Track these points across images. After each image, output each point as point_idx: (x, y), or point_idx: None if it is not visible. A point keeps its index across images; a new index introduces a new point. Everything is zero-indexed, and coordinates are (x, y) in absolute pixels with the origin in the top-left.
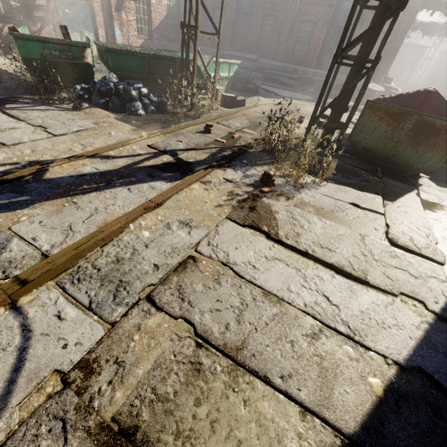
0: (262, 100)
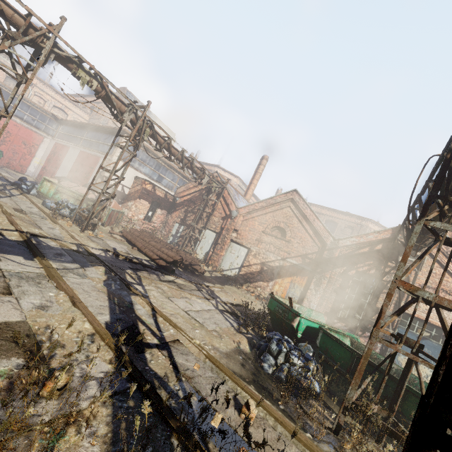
0: None
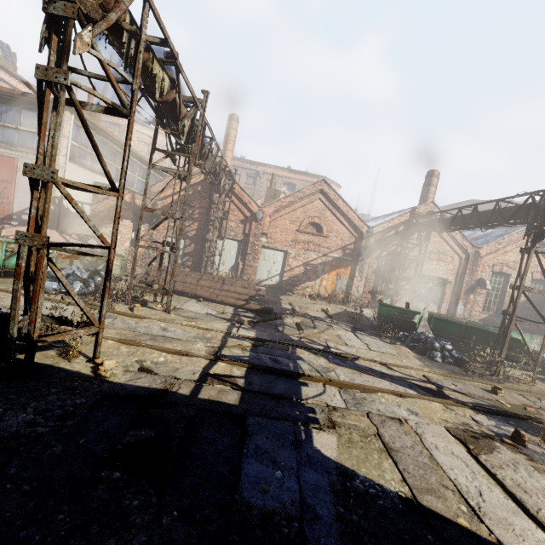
0: None
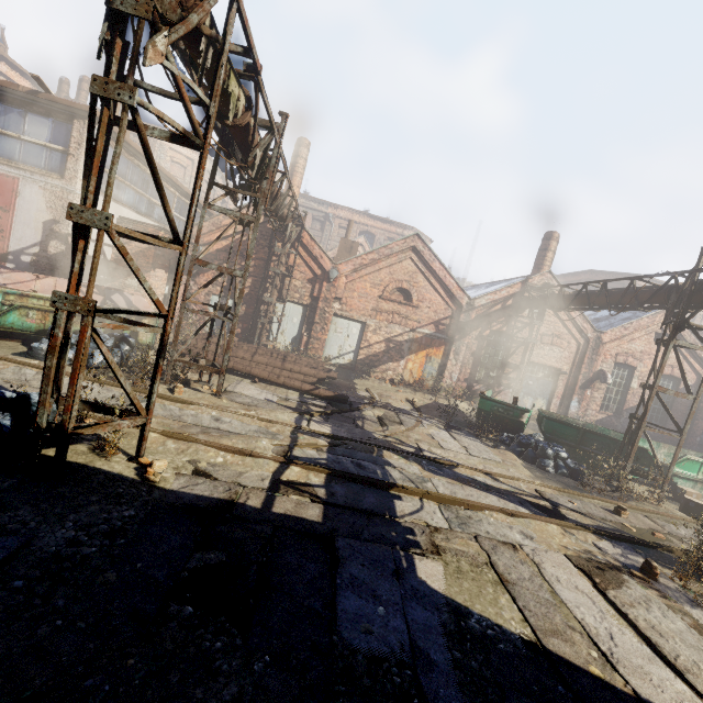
0: None
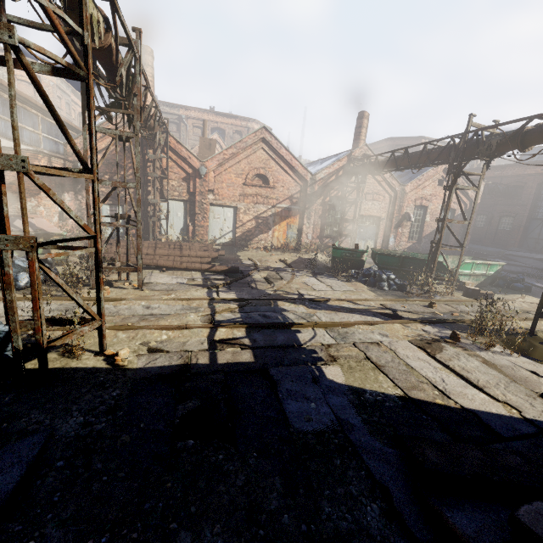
0: (526, 298)
